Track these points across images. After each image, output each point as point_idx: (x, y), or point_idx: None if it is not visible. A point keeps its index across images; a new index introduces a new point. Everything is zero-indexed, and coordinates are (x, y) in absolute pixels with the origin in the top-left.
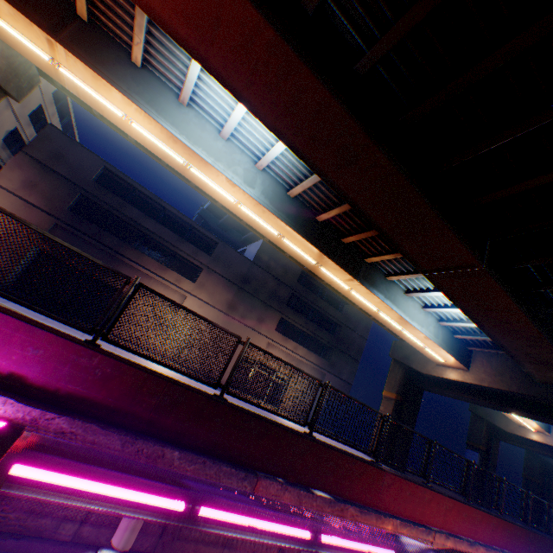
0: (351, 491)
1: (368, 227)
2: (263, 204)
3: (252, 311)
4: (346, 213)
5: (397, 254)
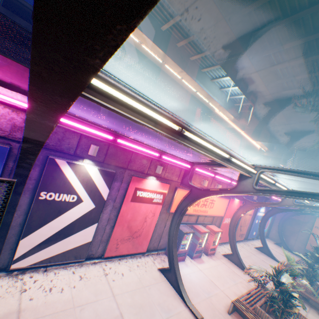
0: (176, 153)
1: (191, 34)
2: None
3: None
4: (178, 24)
5: (207, 53)
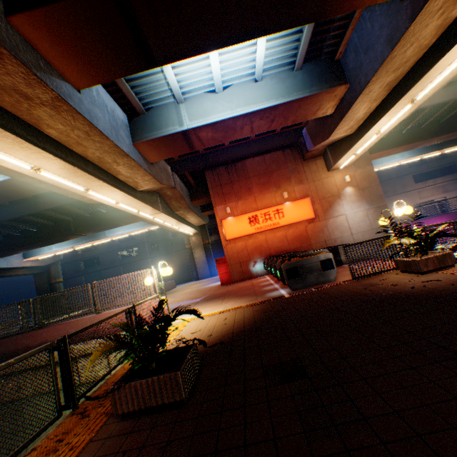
0: None
1: None
2: (411, 157)
3: (395, 186)
4: None
5: None
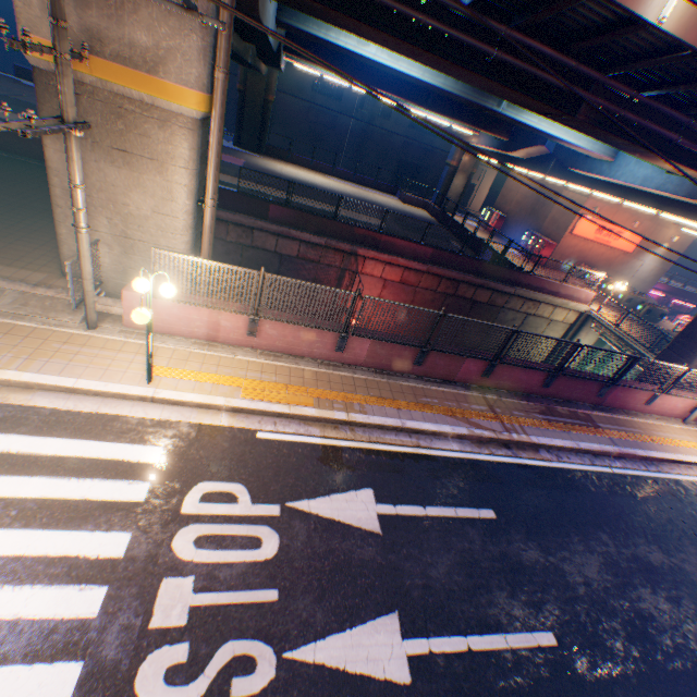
0: None
1: None
2: None
3: None
4: None
5: None
